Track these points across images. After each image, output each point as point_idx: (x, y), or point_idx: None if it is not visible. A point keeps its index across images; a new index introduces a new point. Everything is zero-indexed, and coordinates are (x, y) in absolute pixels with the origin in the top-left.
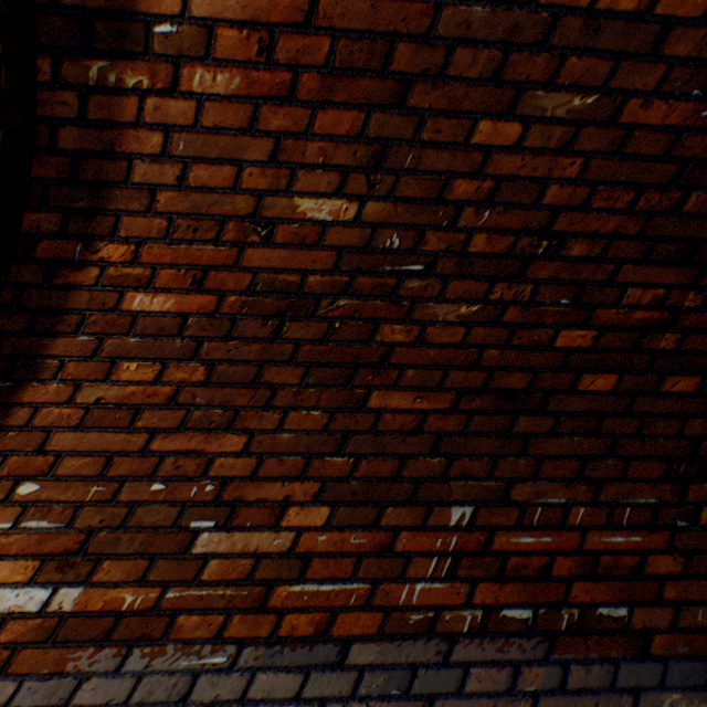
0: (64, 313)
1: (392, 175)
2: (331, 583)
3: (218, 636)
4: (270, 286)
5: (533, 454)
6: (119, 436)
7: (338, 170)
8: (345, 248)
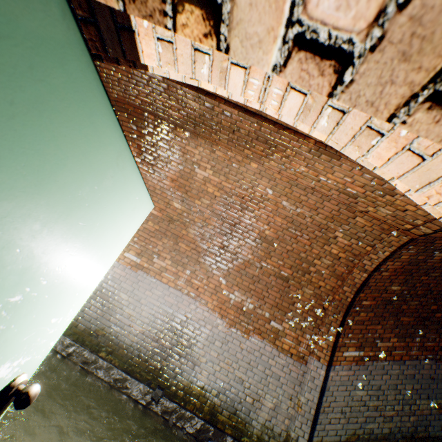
0: (352, 304)
1: (406, 283)
2: (399, 351)
3: (385, 359)
4: (384, 299)
5: (428, 328)
6: (361, 326)
7: (399, 283)
8: (397, 293)
